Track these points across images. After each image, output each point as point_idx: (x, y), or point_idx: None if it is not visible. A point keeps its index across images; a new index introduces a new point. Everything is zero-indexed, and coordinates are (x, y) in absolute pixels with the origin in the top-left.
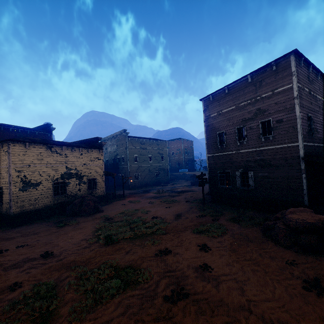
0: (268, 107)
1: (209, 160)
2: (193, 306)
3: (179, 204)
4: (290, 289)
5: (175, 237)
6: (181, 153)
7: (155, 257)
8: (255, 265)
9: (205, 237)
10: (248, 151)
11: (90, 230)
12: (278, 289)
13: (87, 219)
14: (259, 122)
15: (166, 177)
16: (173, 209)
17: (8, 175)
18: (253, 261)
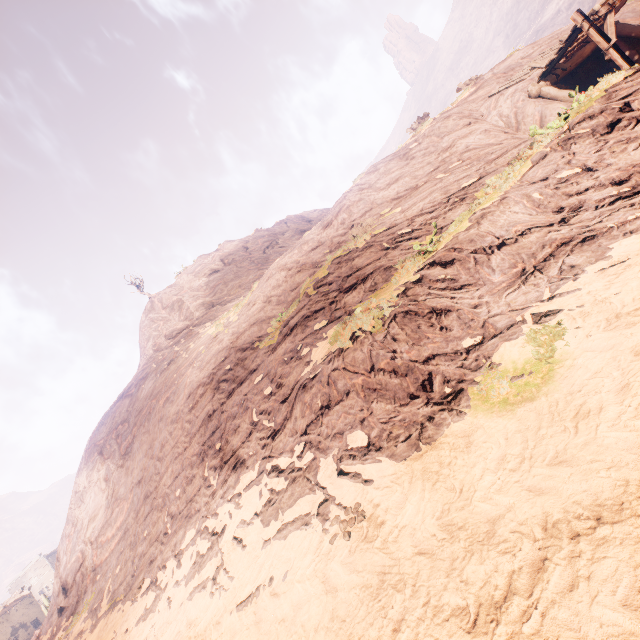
0: None
1: None
2: None
3: None
4: None
5: None
6: None
7: None
8: None
9: None
10: None
11: None
12: None
13: None
14: None
15: None
16: None
17: None
18: None
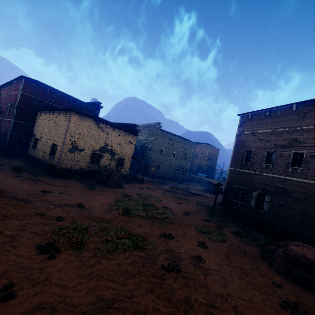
0: (305, 140)
1: (230, 173)
2: (182, 279)
3: (189, 204)
4: (267, 301)
5: (180, 229)
6: (204, 158)
7: (160, 237)
8: (244, 273)
9: (205, 238)
10: (272, 176)
11: (112, 199)
12: (256, 297)
13: (110, 190)
14: (292, 152)
15: (183, 176)
16: (183, 206)
17: (64, 137)
18: (243, 270)
